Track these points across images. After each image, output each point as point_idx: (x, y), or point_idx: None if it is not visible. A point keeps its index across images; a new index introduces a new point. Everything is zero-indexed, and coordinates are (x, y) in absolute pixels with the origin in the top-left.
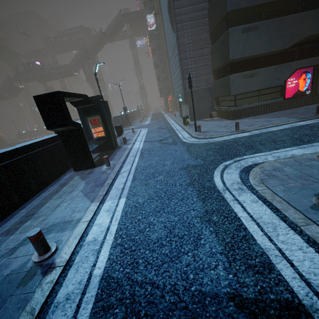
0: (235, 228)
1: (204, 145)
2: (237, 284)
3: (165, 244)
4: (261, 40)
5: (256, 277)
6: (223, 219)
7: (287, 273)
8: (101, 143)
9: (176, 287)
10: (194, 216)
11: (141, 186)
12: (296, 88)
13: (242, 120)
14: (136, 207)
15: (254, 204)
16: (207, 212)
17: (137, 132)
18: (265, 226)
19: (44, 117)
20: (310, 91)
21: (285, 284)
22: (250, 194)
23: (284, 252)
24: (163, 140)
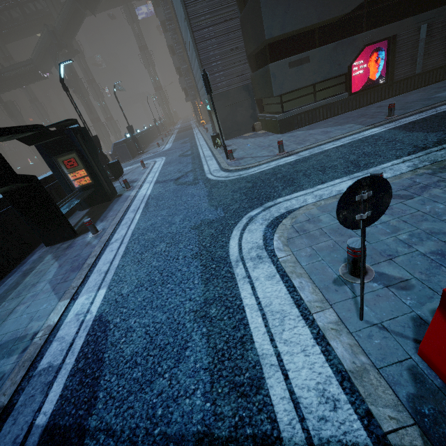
0: (234, 325)
1: (232, 183)
2: (212, 418)
3: (140, 362)
4: (310, 2)
5: (238, 403)
6: (222, 312)
7: (276, 392)
8: (85, 196)
9: (136, 433)
10: (188, 310)
11: (133, 264)
12: (366, 76)
13: (293, 134)
14: (116, 303)
15: (268, 281)
16: (206, 302)
17: (150, 165)
18: (271, 318)
19: None
20: (385, 79)
21: (270, 409)
22: (268, 265)
23: (282, 359)
24: (180, 178)
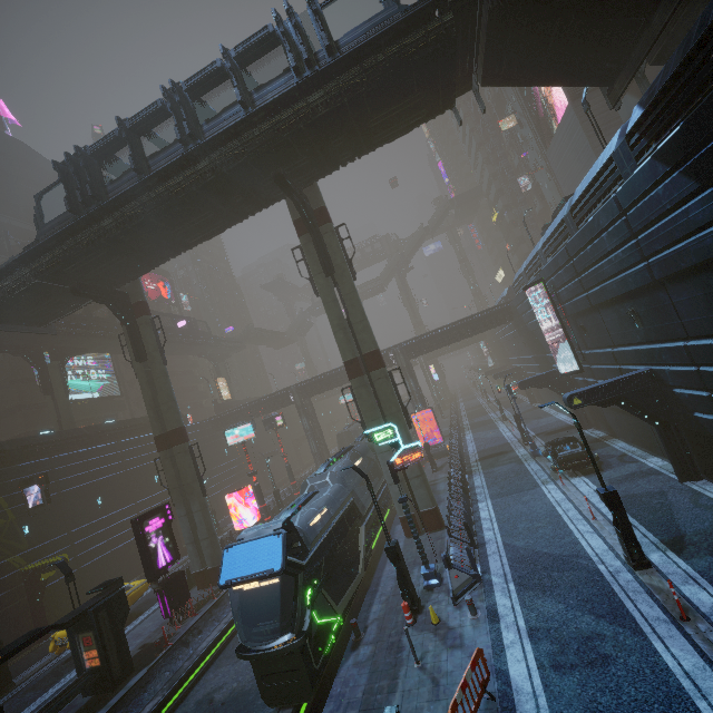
0: None
1: None
2: None
3: None
4: None
5: None
6: None
7: None
8: None
9: None
10: None
11: None
12: None
13: None
14: None
15: None
16: None
17: None
18: None
19: None
20: None
21: None
22: None
23: None
24: None
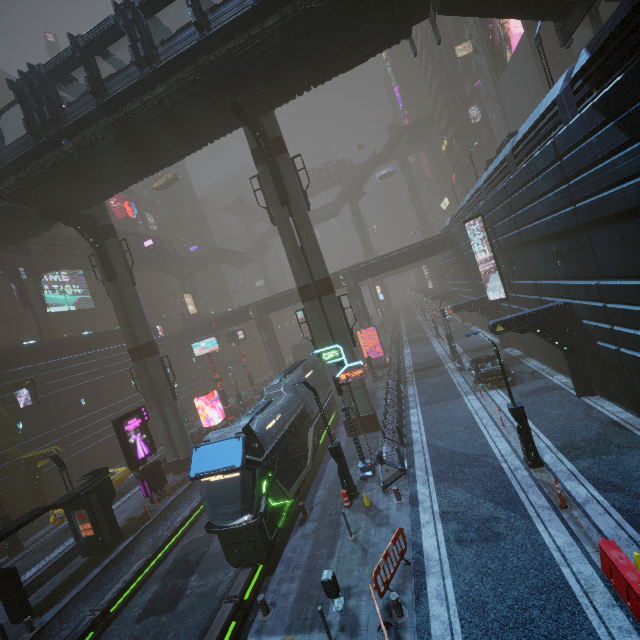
0: None
1: None
2: None
3: None
4: None
5: None
6: None
7: None
8: None
9: None
10: None
11: None
12: None
13: None
14: None
15: None
16: None
17: None
18: None
19: None
20: None
21: None
22: None
23: None
24: None
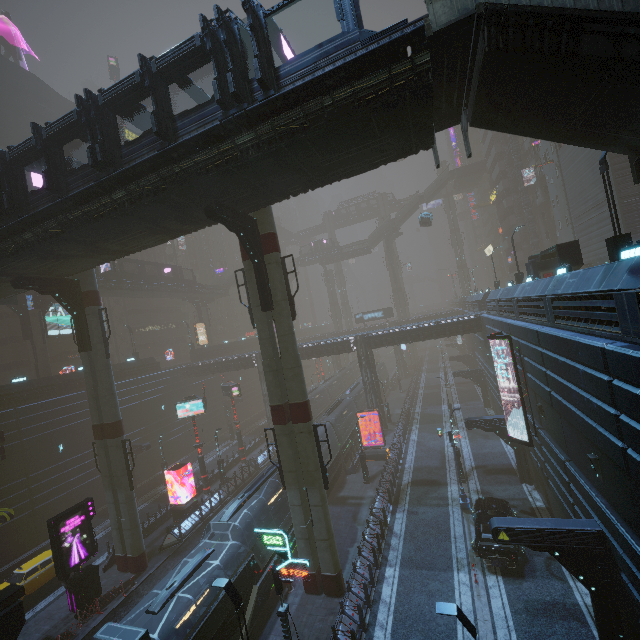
0: None
1: None
2: None
3: None
4: None
5: None
6: None
7: None
8: None
9: None
10: None
11: None
12: None
13: None
14: None
15: None
16: None
17: None
18: None
19: (561, 259)
20: None
21: None
22: None
23: None
24: None
